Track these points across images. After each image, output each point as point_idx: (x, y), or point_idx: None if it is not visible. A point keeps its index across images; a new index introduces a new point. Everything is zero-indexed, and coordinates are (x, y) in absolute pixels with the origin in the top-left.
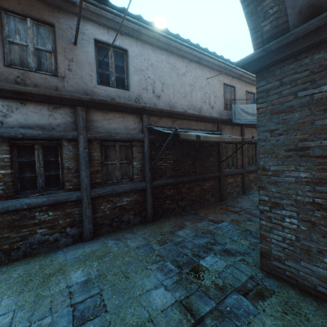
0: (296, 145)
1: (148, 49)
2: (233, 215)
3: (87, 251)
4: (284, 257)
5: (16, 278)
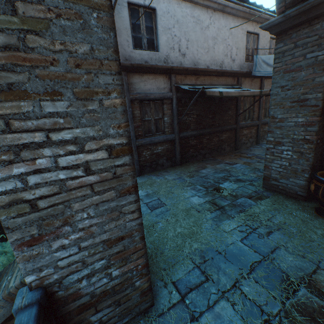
0: (298, 98)
1: (174, 4)
2: (246, 159)
3: (139, 182)
4: (279, 178)
5: None
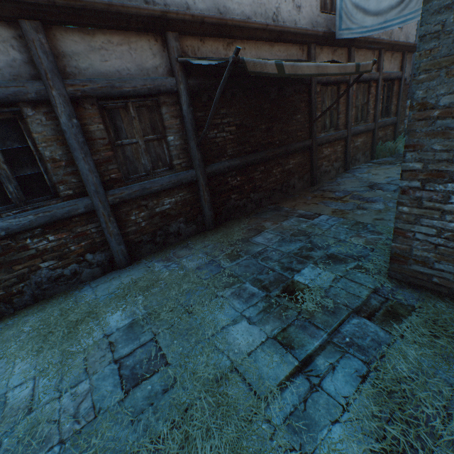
0: None
1: None
2: (335, 204)
3: (125, 282)
4: (435, 259)
5: (29, 333)
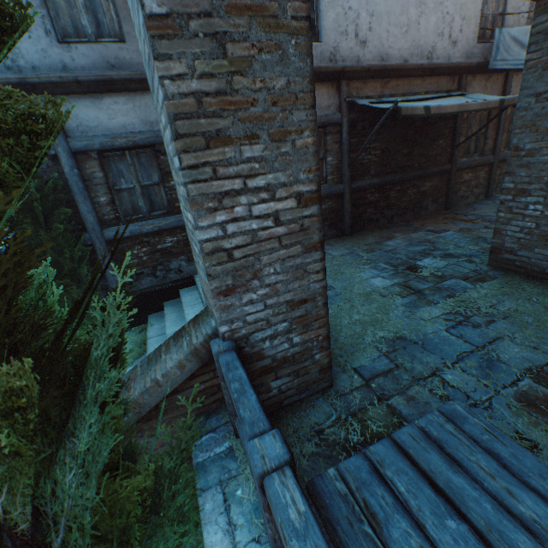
0: None
1: None
2: (463, 224)
3: None
4: (517, 248)
5: None
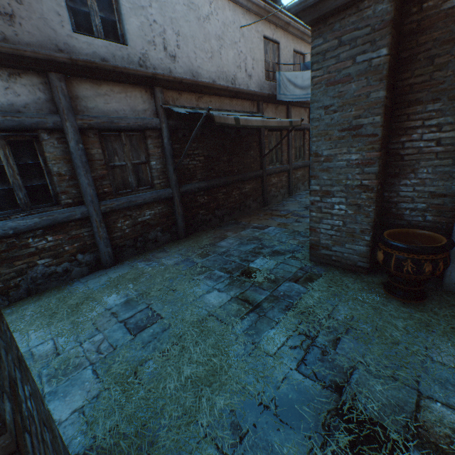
0: (350, 124)
1: None
2: (280, 219)
3: (113, 277)
4: (332, 244)
5: (33, 315)
